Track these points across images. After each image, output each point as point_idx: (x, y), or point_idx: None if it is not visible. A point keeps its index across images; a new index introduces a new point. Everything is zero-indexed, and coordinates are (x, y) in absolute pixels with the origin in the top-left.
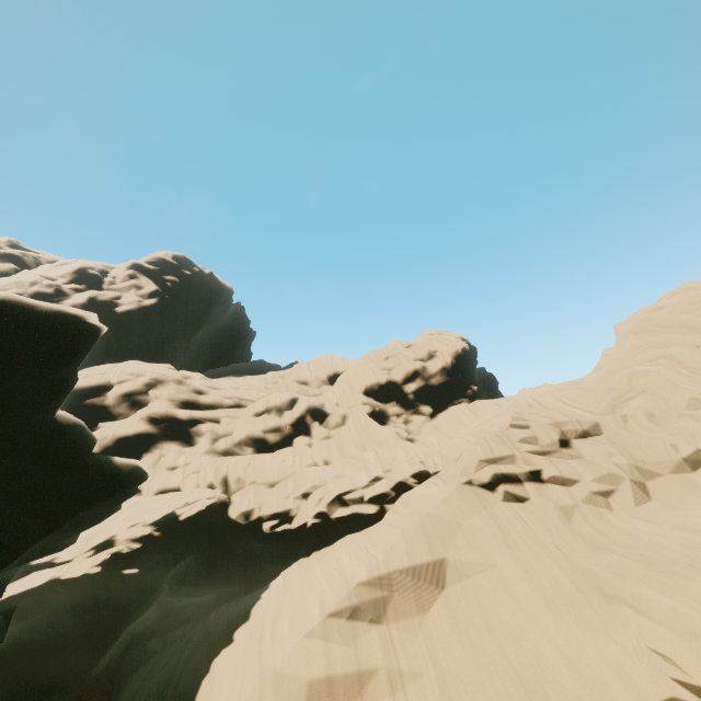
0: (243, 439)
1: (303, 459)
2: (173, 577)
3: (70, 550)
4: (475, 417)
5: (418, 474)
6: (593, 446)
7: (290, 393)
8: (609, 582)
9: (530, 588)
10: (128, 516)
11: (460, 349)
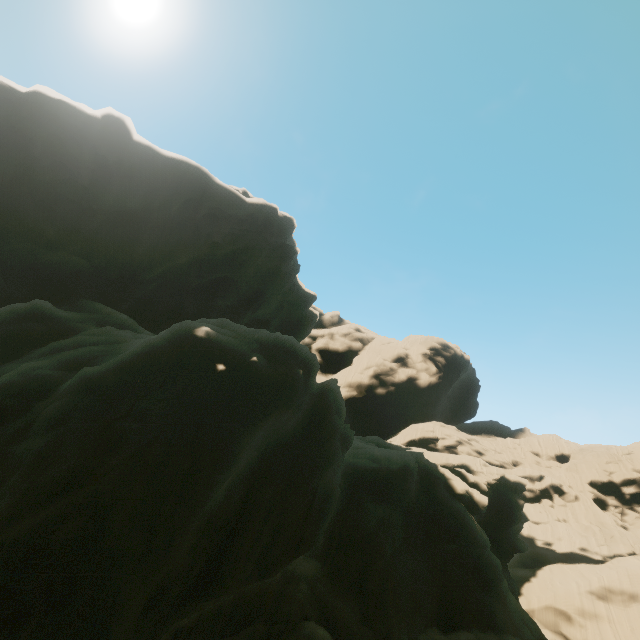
0: None
1: (552, 515)
2: None
3: None
4: None
5: (628, 550)
6: None
7: (539, 472)
8: None
9: None
10: None
11: None
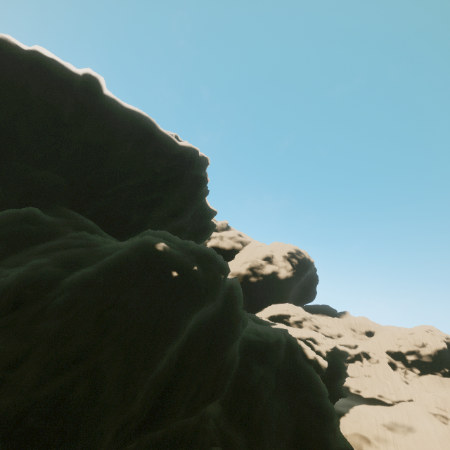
0: None
1: (361, 372)
2: None
3: None
4: (442, 385)
5: (408, 398)
6: None
7: (355, 342)
8: None
9: (438, 443)
10: None
11: (441, 348)
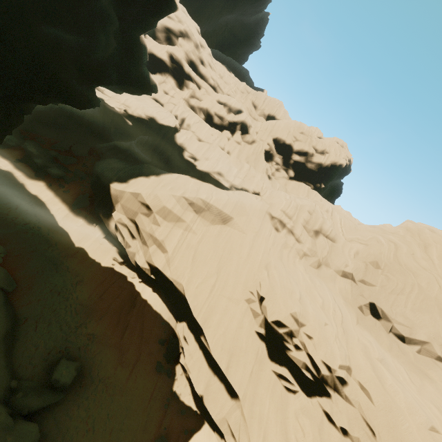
0: (204, 108)
1: (220, 142)
2: (141, 139)
3: (111, 92)
4: (306, 196)
5: (256, 190)
6: (323, 241)
7: (241, 106)
8: (271, 266)
9: (248, 248)
10: (138, 98)
11: (339, 163)
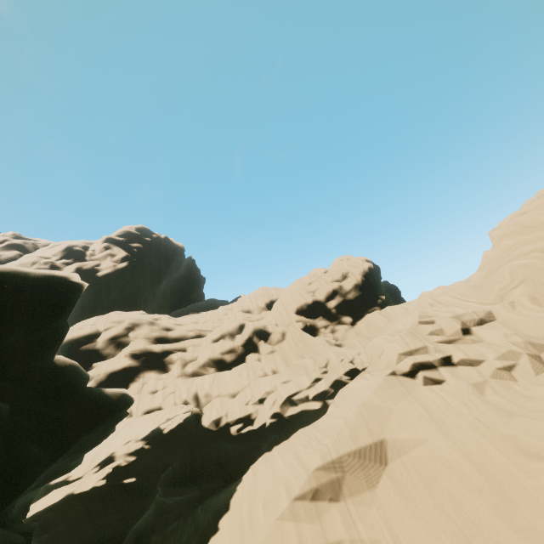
0: (206, 362)
1: (256, 371)
2: (164, 481)
3: (80, 468)
4: (388, 321)
5: (350, 372)
6: (490, 330)
7: (238, 321)
8: (527, 443)
9: (460, 456)
10: (123, 435)
11: (367, 269)
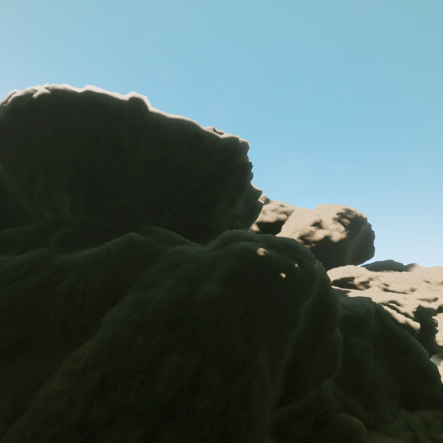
0: None
1: None
2: None
3: None
4: None
5: None
6: None
7: (434, 295)
8: None
9: None
10: None
11: None
